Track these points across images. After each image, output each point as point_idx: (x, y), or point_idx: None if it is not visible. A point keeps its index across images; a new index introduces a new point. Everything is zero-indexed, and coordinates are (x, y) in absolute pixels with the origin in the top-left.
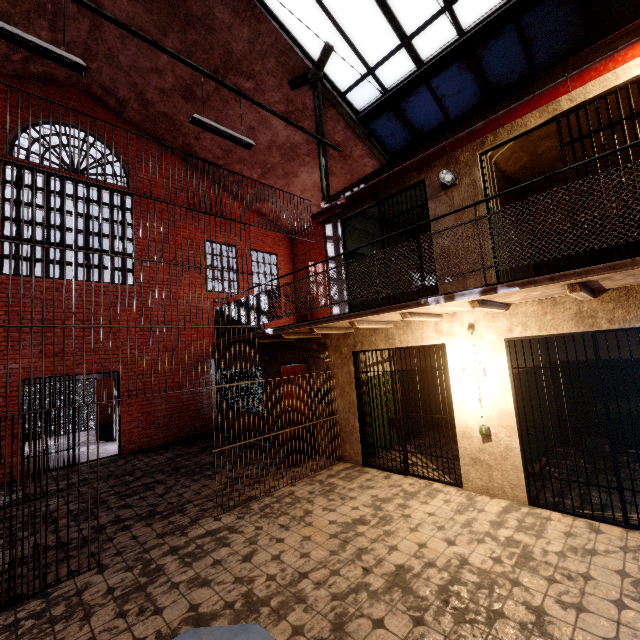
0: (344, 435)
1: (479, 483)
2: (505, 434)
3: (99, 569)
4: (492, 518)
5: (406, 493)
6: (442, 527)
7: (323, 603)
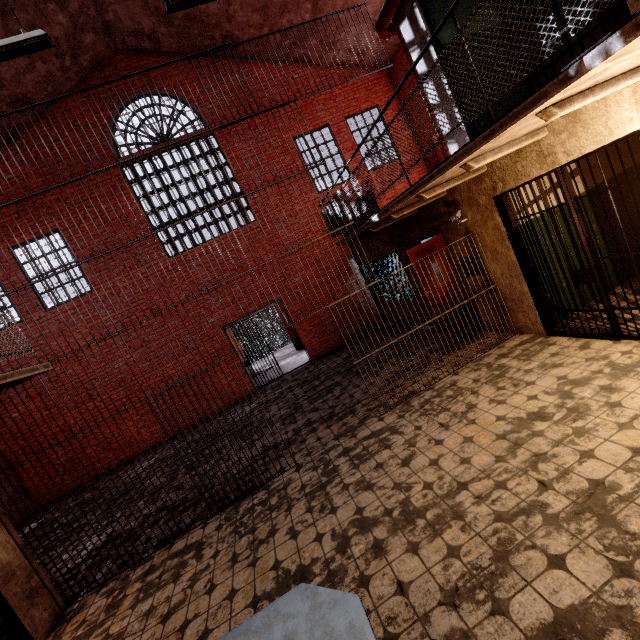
0: (511, 304)
1: None
2: None
3: (296, 467)
4: None
5: (615, 368)
6: None
7: (483, 523)
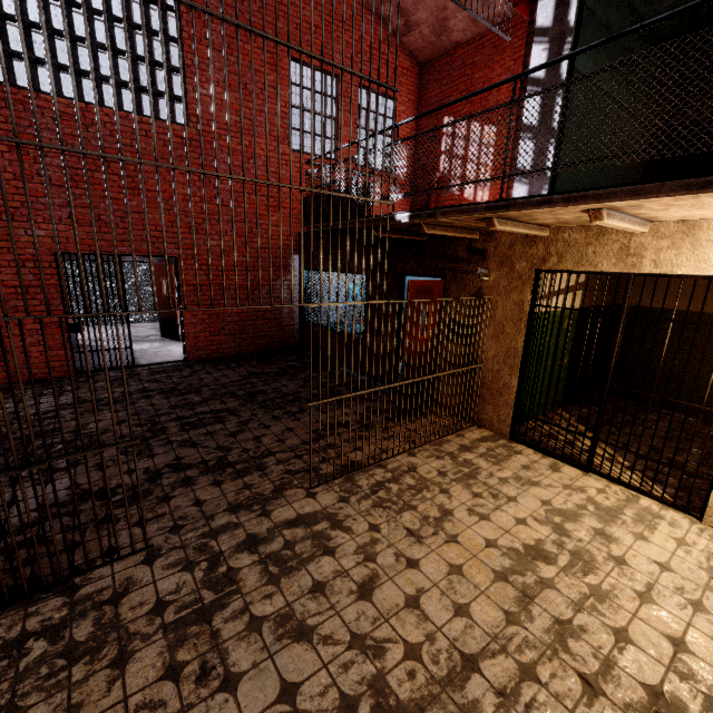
0: (486, 392)
1: None
2: None
3: (147, 554)
4: None
5: (599, 508)
6: (699, 605)
7: None
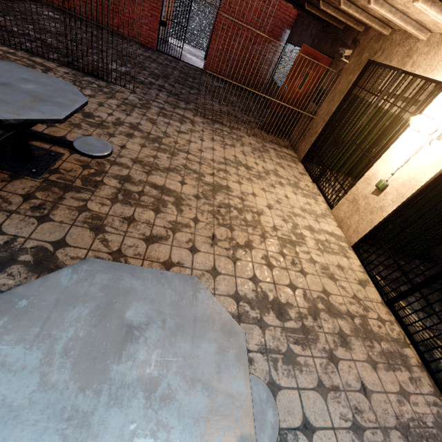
0: (308, 135)
1: (341, 214)
2: (392, 198)
3: (132, 92)
4: (314, 226)
5: (295, 184)
6: (279, 202)
7: (177, 162)
